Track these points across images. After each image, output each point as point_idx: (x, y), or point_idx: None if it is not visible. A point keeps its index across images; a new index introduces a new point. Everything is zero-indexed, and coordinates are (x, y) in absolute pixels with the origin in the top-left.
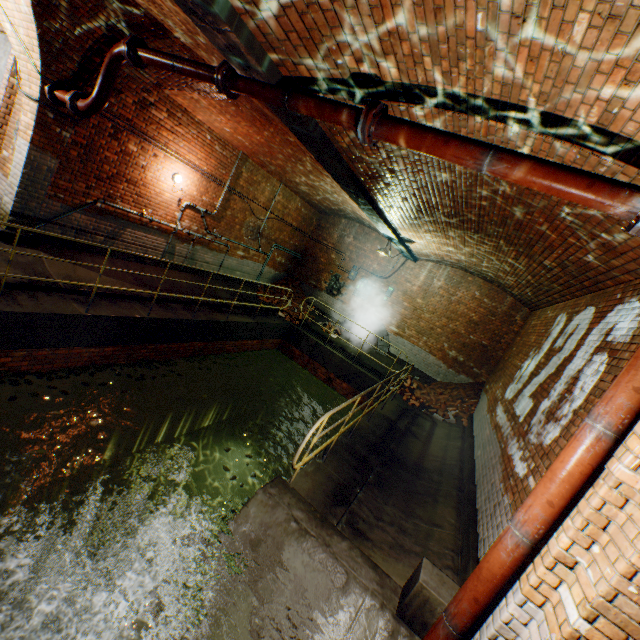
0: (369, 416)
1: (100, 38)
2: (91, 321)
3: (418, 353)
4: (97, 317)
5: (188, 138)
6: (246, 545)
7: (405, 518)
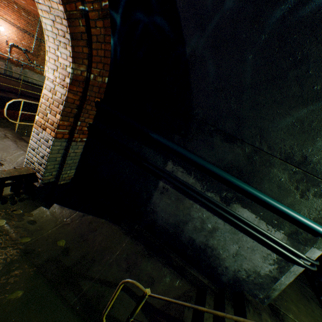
0: None
1: None
2: None
3: None
4: None
5: (2, 6)
6: None
7: None
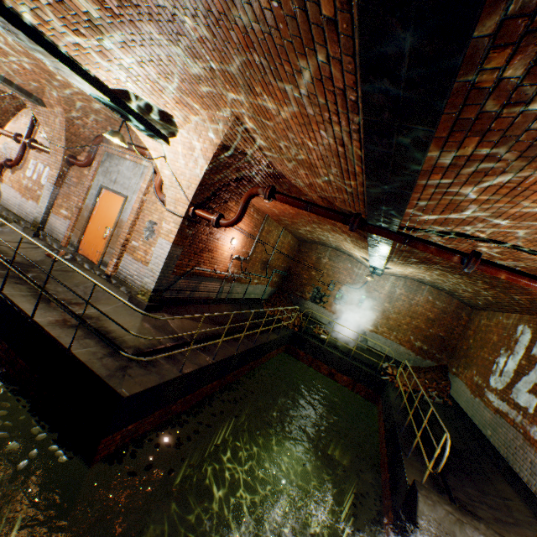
0: (398, 410)
1: (233, 179)
2: (215, 365)
3: (391, 345)
4: (218, 361)
5: None
6: (436, 536)
7: (483, 496)
